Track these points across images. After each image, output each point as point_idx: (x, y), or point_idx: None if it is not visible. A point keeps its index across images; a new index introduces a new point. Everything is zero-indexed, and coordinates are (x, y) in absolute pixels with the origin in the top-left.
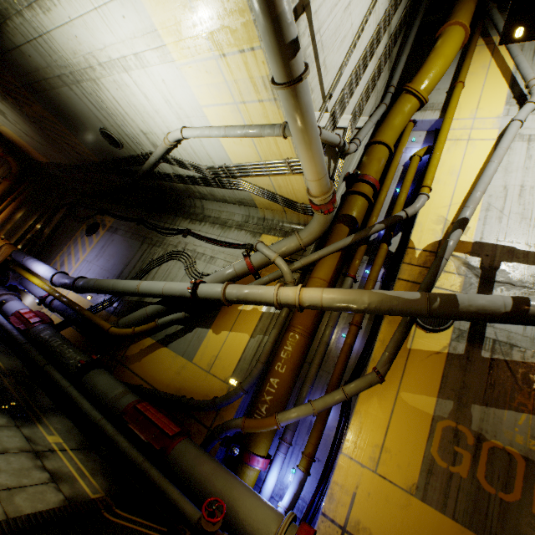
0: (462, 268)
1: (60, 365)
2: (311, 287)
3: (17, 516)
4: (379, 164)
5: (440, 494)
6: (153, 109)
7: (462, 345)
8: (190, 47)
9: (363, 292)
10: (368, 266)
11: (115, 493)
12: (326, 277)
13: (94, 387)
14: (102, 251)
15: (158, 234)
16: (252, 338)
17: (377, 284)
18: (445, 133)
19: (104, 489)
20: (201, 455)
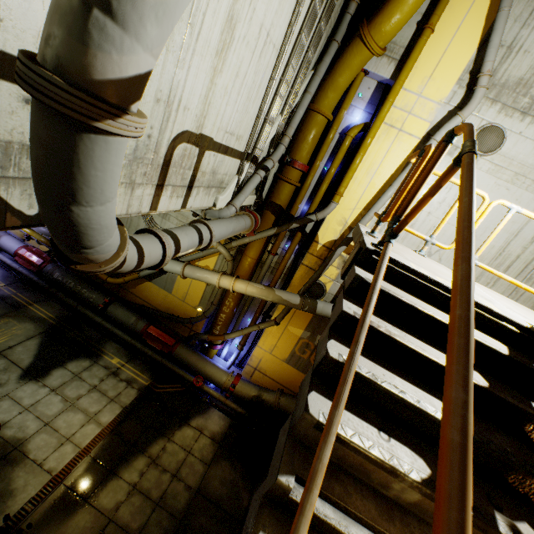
0: (341, 265)
1: (85, 301)
2: (240, 282)
3: (127, 406)
4: (313, 141)
5: (294, 362)
6: None
7: None
8: None
9: (270, 293)
10: (288, 241)
11: (155, 378)
12: (255, 256)
13: (117, 318)
14: None
15: None
16: (208, 286)
17: (291, 256)
18: (379, 125)
19: (150, 378)
20: (189, 353)
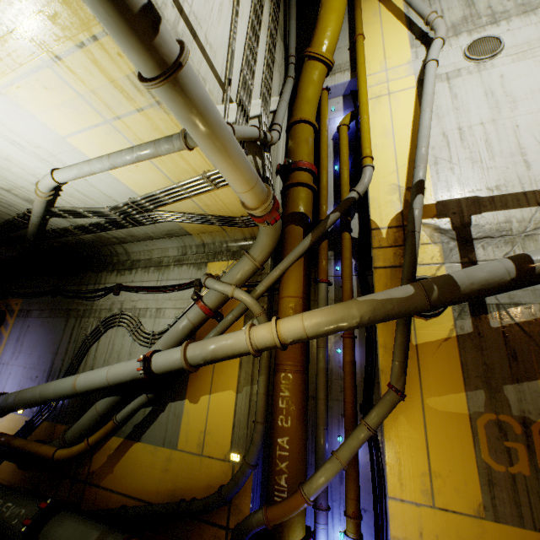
0: (435, 235)
1: None
2: (287, 318)
3: None
4: (308, 145)
5: (511, 505)
6: (0, 158)
7: (468, 322)
8: (1, 57)
9: (348, 305)
10: (336, 261)
11: None
12: (297, 292)
13: None
14: (18, 344)
15: (83, 301)
16: (238, 394)
17: (353, 279)
18: (365, 93)
19: None
20: None
